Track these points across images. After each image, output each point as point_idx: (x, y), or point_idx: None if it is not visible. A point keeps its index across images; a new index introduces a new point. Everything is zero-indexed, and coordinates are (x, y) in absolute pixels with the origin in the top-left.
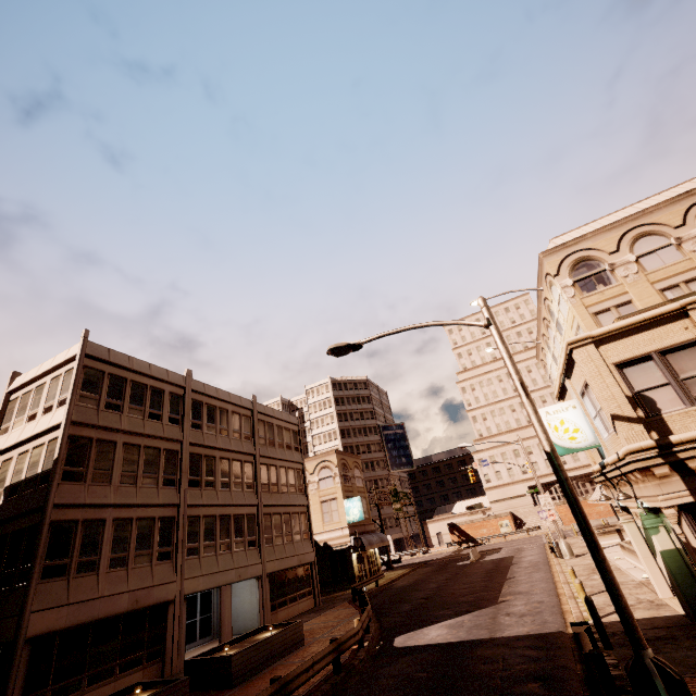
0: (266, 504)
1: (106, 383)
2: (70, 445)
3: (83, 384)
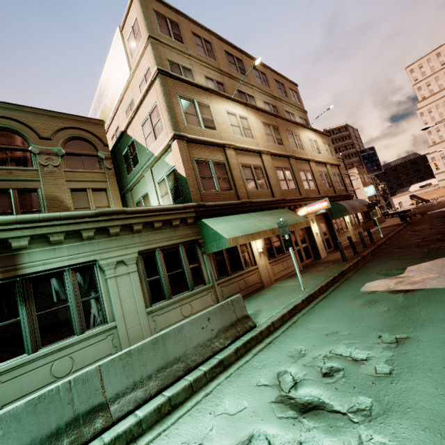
0: None
1: None
2: None
3: None
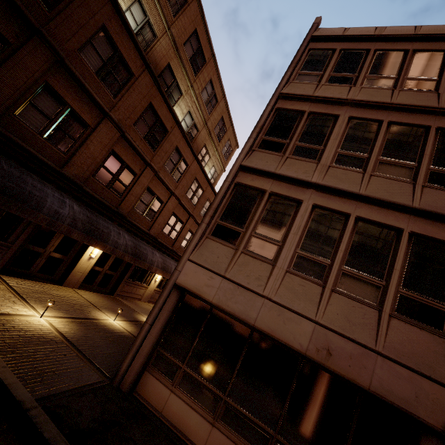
0: None
1: (334, 60)
2: (276, 117)
3: (304, 65)
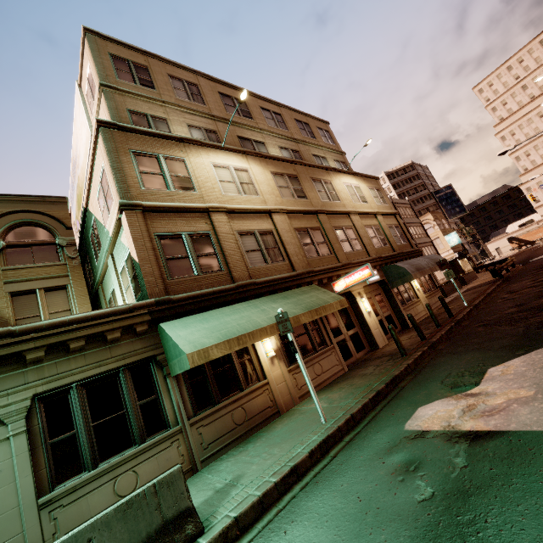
0: (418, 243)
1: None
2: None
3: None
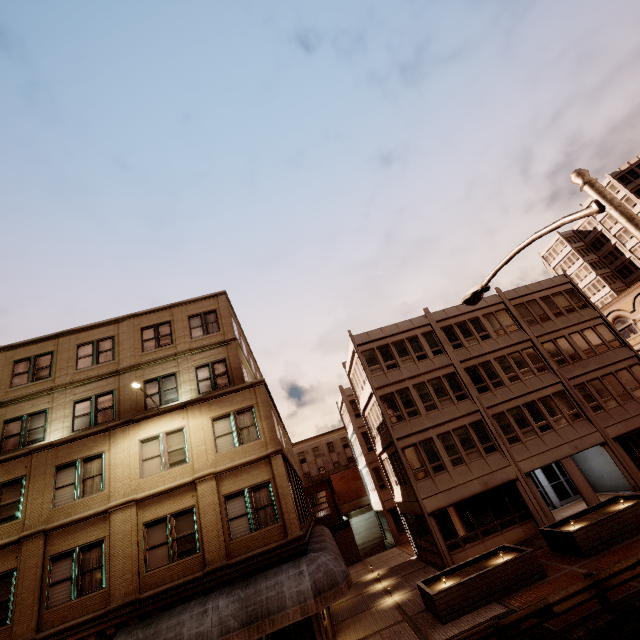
0: (571, 376)
1: (378, 354)
2: (383, 402)
3: (367, 363)
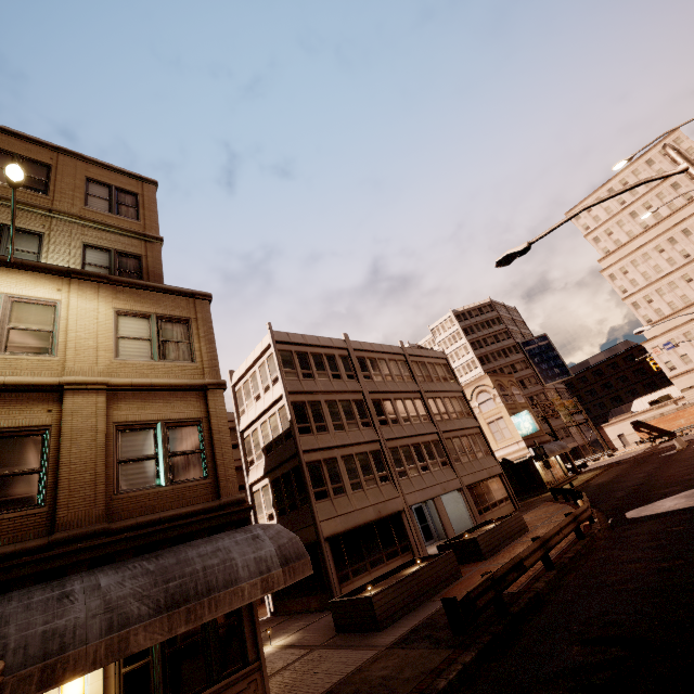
0: (444, 430)
1: (295, 359)
2: (293, 409)
3: (283, 364)
